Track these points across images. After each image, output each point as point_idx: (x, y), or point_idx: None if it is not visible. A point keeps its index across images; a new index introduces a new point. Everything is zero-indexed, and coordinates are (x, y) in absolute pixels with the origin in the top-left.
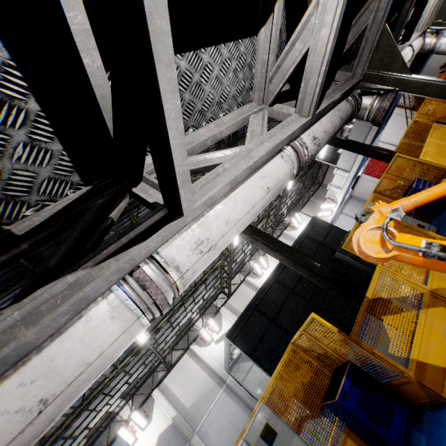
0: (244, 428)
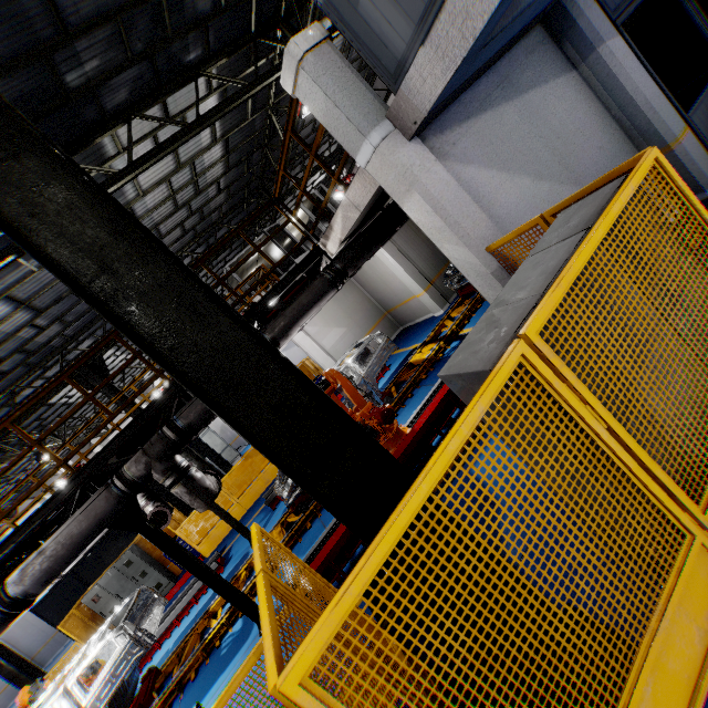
0: None
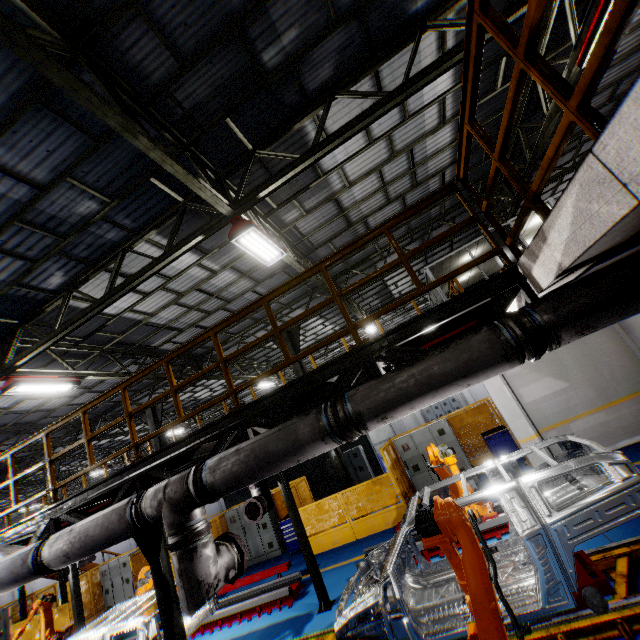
0: (133, 550)
